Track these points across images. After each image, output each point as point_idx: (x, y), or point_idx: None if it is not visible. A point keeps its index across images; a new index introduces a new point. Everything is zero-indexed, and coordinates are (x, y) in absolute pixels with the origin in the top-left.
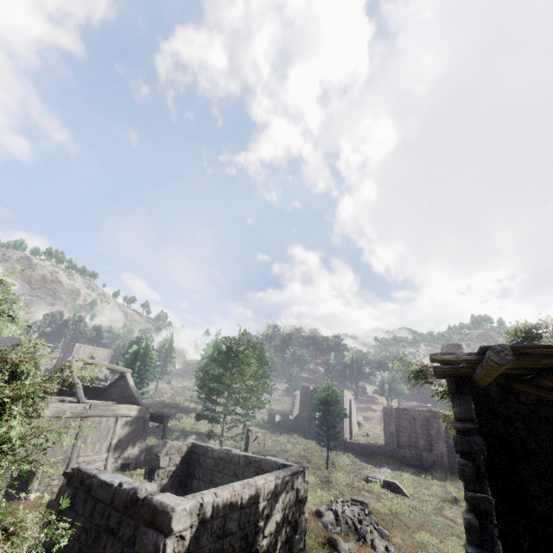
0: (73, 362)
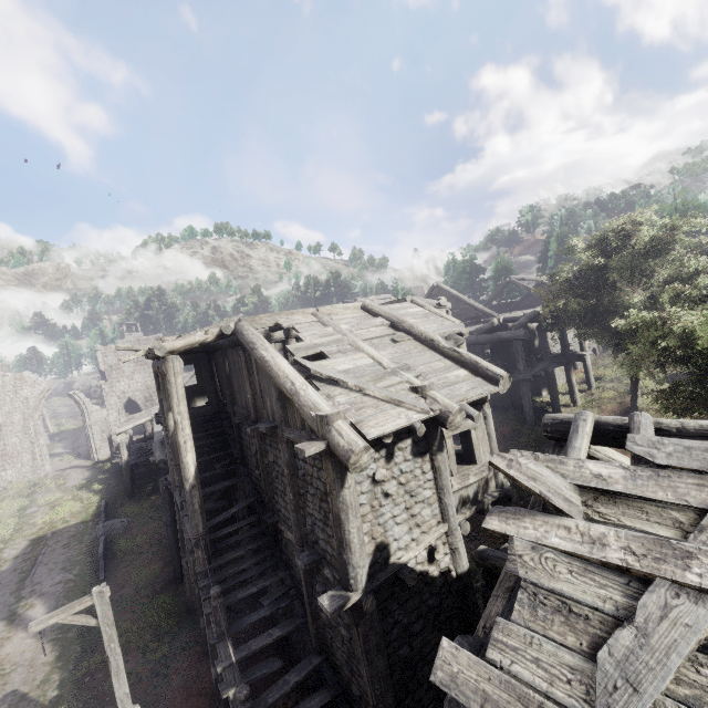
0: (515, 280)
